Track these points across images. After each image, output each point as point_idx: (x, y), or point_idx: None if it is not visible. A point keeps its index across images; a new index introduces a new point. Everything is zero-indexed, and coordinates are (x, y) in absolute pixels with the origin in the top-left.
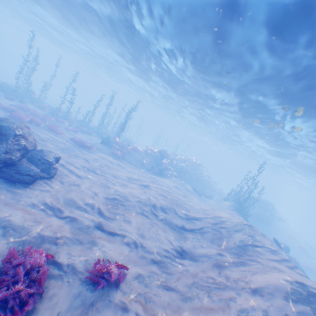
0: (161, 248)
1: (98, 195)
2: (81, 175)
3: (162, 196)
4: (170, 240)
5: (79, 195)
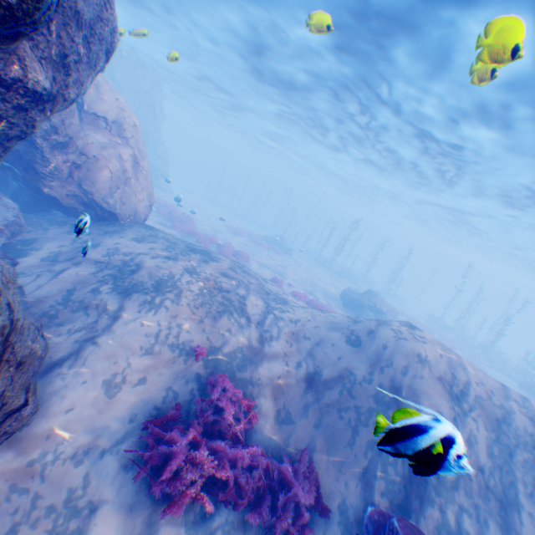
0: None
1: None
2: None
3: None
4: None
5: None
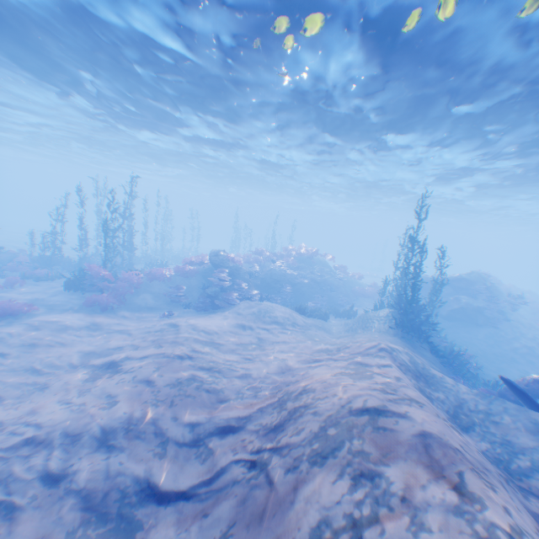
0: None
1: None
2: None
3: (138, 383)
4: None
5: None
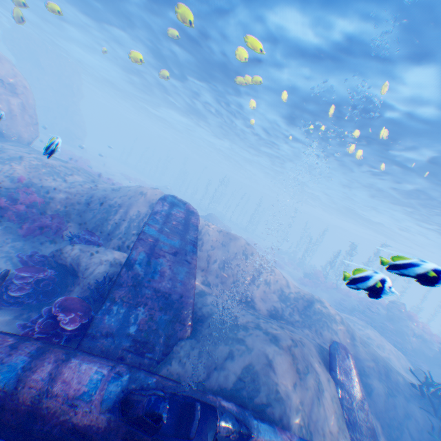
0: None
1: None
2: None
3: None
4: None
5: None
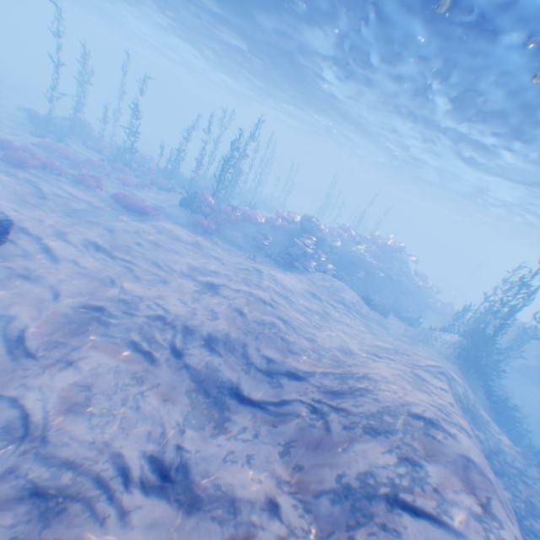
0: (108, 450)
1: (61, 299)
2: (67, 258)
3: (233, 311)
4: (166, 427)
5: (4, 298)
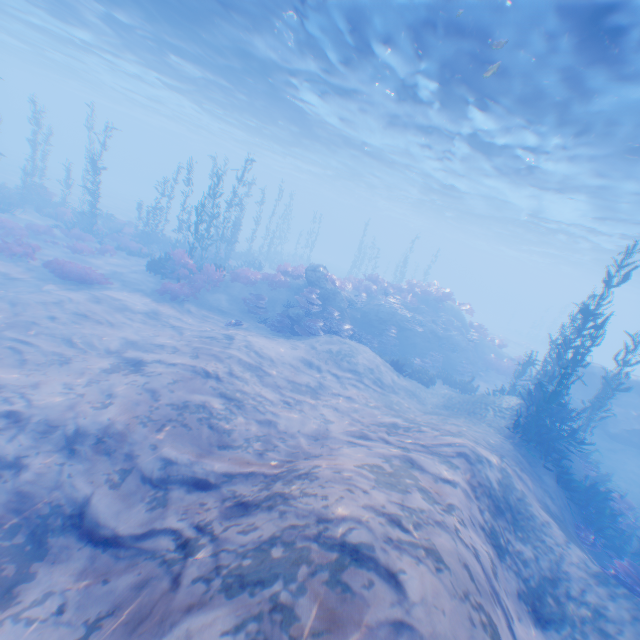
0: None
1: None
2: None
3: (144, 392)
4: None
5: None
